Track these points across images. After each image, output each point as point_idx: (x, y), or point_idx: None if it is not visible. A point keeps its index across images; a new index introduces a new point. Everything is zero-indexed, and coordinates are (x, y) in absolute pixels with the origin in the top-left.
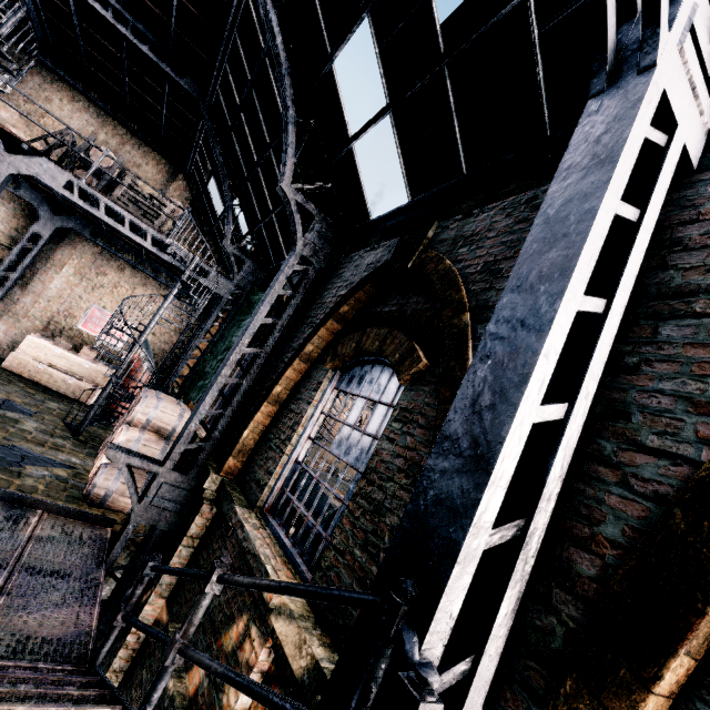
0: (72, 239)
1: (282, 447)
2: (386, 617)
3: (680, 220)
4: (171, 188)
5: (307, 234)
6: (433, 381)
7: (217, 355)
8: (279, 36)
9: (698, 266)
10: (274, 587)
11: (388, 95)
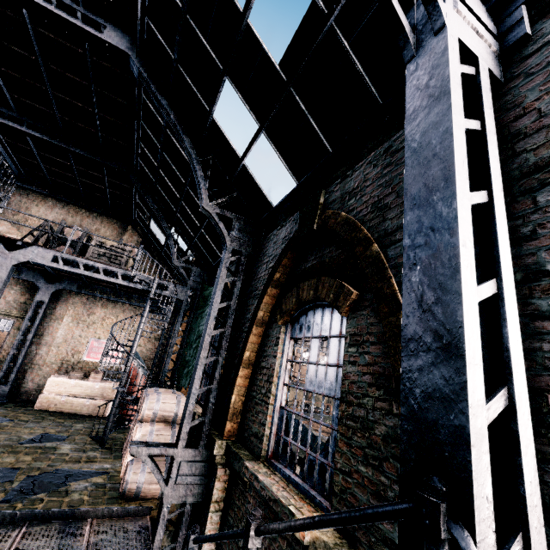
0: (65, 296)
1: (265, 399)
2: (429, 520)
3: (511, 118)
4: (125, 237)
5: (231, 233)
6: (367, 304)
7: (192, 344)
8: (171, 112)
9: (543, 143)
10: (309, 524)
11: (258, 121)
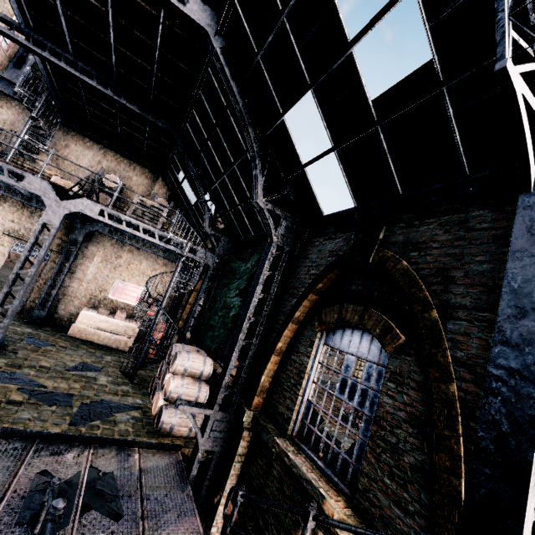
0: (96, 237)
1: (295, 390)
2: None
3: None
4: (155, 188)
5: (278, 230)
6: (413, 353)
7: (217, 311)
8: (240, 101)
9: None
10: None
11: (332, 140)
